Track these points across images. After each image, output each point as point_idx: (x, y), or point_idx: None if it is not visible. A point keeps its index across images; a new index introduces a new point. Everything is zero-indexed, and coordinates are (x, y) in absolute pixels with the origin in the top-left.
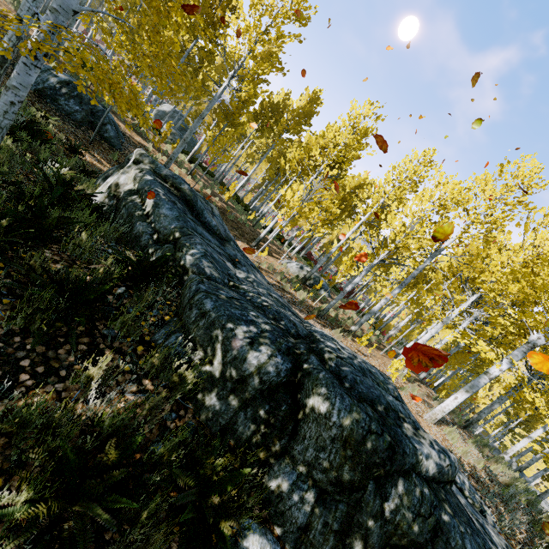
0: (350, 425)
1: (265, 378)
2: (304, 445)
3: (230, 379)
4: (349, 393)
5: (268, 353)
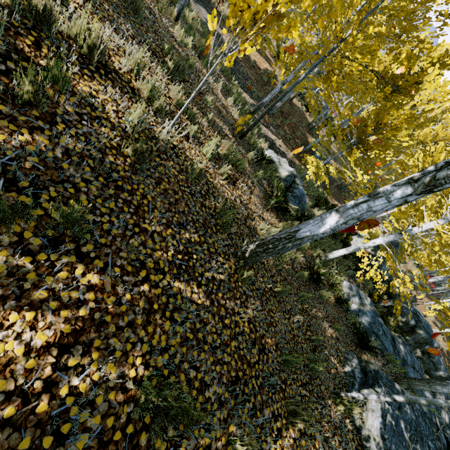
0: (425, 337)
1: (412, 325)
2: (415, 335)
3: (405, 323)
4: (425, 331)
5: (413, 321)
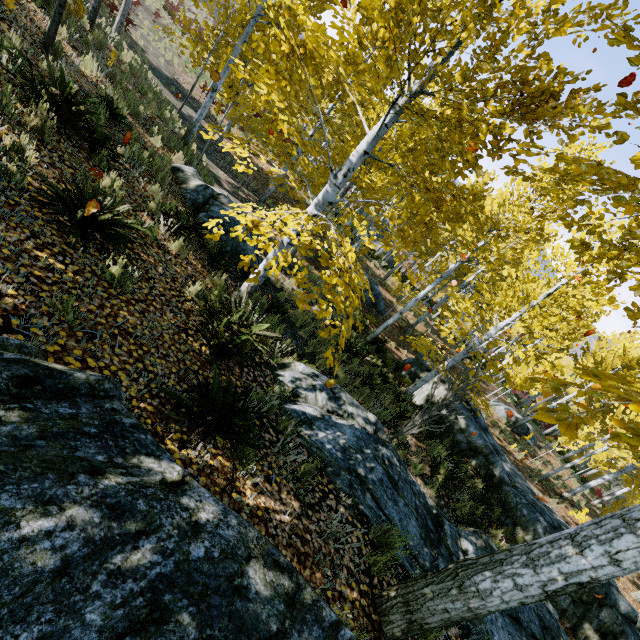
0: None
1: None
2: None
3: None
4: None
5: None
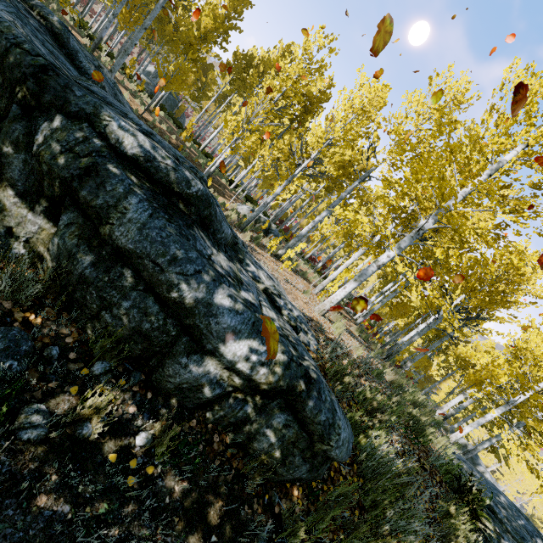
0: None
1: None
2: None
3: None
4: None
5: None
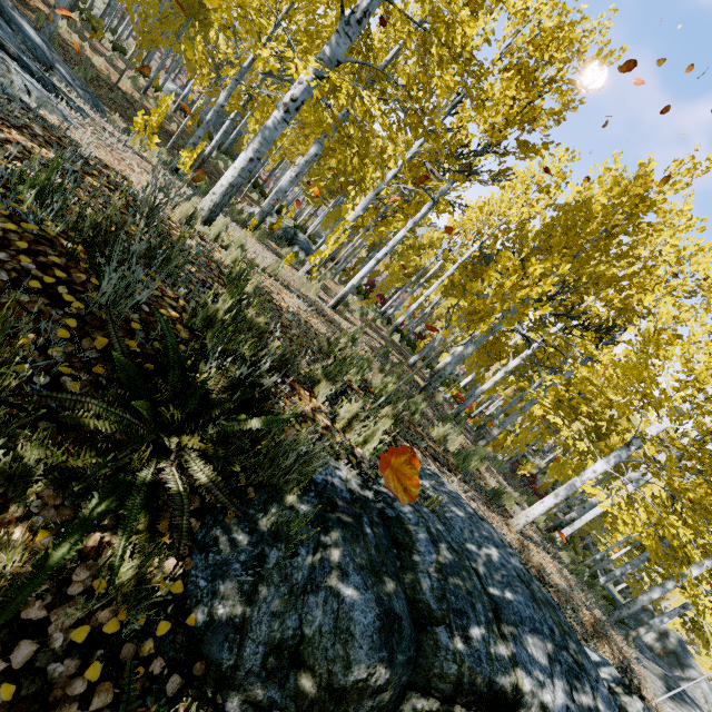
0: None
1: None
2: None
3: None
4: None
5: None
